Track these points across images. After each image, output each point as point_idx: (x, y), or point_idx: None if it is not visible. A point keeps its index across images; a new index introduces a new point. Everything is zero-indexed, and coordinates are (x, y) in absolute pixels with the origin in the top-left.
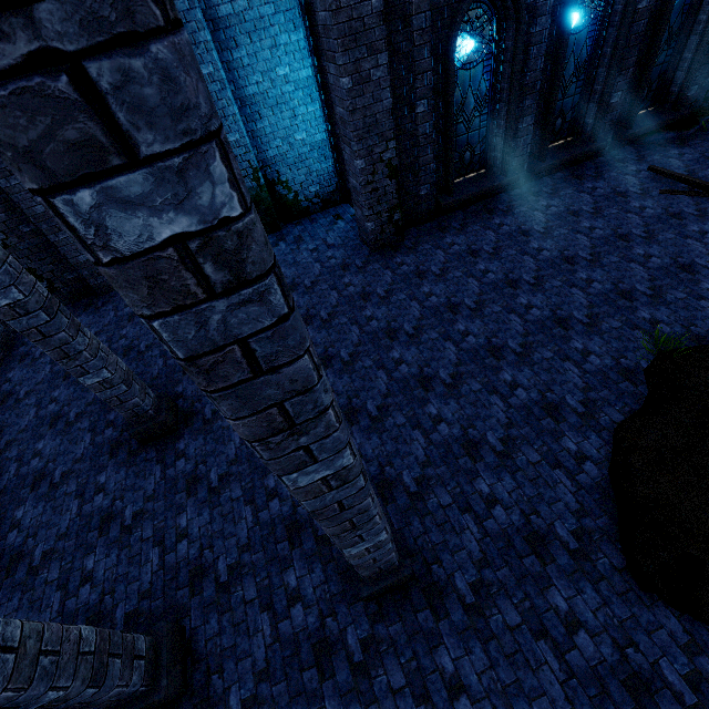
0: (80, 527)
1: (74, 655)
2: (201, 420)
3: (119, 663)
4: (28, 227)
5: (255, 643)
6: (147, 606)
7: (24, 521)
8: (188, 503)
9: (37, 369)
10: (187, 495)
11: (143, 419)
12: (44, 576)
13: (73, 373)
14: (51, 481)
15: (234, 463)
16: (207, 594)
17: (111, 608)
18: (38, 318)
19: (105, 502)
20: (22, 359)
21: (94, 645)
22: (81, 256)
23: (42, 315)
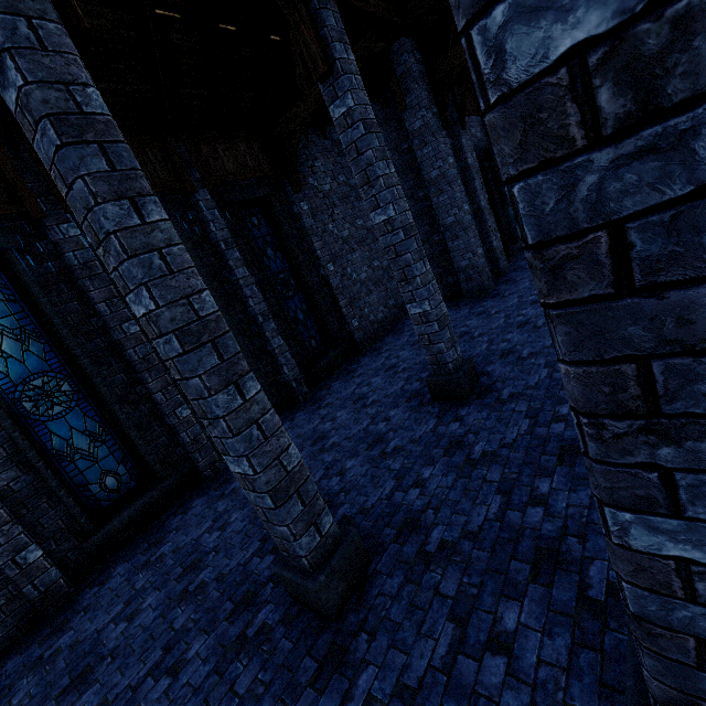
0: (359, 437)
1: (274, 455)
2: (494, 397)
3: (300, 508)
4: (438, 237)
5: (420, 645)
6: (359, 521)
7: (338, 419)
8: (440, 460)
9: (400, 338)
10: (443, 453)
11: (441, 371)
12: (324, 456)
13: (405, 299)
14: (365, 402)
15: (507, 446)
16: (407, 550)
17: (339, 503)
18: (397, 236)
19: (384, 429)
20: (396, 331)
21: (292, 468)
22: (463, 261)
23: (401, 233)
